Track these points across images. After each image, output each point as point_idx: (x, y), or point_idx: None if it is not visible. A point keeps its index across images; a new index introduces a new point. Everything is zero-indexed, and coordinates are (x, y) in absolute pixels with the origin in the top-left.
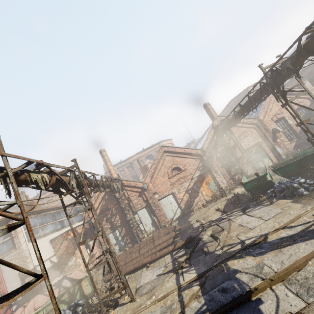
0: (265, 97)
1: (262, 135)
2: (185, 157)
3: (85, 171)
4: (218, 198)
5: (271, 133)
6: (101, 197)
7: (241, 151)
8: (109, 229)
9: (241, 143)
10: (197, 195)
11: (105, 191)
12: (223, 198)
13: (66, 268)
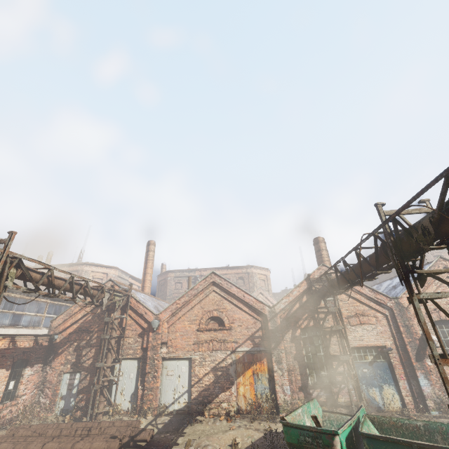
0: (385, 266)
1: (397, 336)
2: (240, 308)
3: (25, 257)
4: (261, 416)
5: (416, 339)
6: (91, 307)
7: (339, 346)
8: (69, 365)
9: (348, 331)
10: (229, 387)
11: (75, 301)
12: (266, 425)
13: None
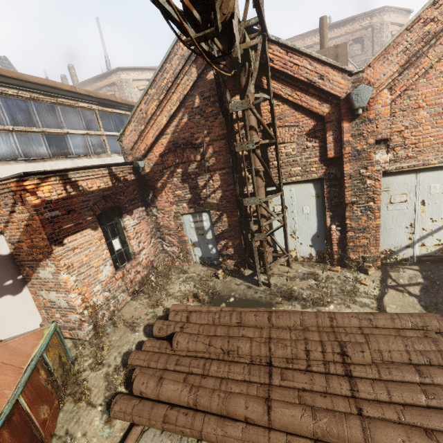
0: None
1: None
2: None
3: None
4: None
5: None
6: (178, 96)
7: None
8: (185, 204)
9: None
10: None
11: None
12: None
13: (35, 278)
